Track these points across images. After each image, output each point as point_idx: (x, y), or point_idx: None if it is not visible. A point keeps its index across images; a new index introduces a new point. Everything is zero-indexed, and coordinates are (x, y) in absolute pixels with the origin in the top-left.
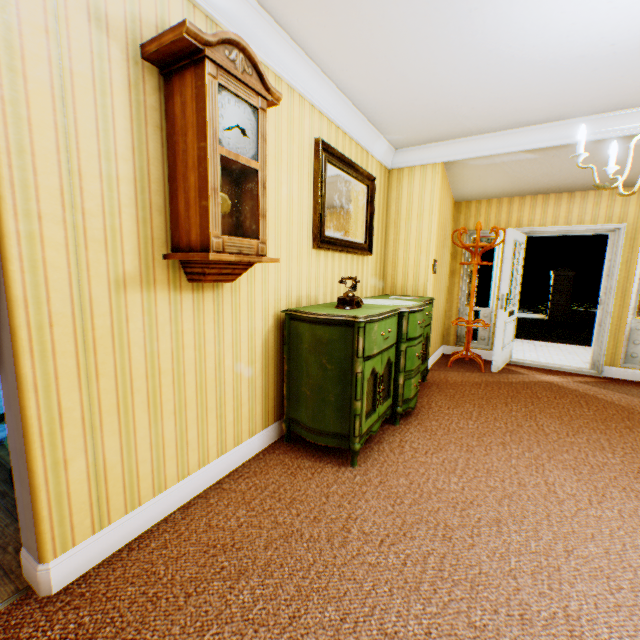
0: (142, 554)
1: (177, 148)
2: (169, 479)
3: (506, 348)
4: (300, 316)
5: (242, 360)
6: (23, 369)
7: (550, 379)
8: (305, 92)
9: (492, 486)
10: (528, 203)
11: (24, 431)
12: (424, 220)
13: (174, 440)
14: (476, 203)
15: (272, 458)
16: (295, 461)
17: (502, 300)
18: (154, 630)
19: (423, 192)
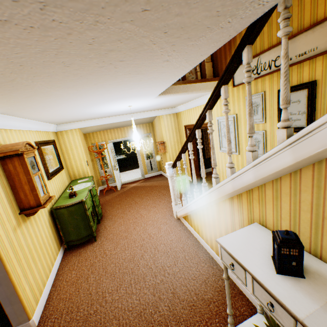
0: (54, 300)
1: (14, 179)
2: (45, 281)
3: (120, 180)
4: (60, 207)
5: (46, 232)
6: (8, 268)
7: (134, 185)
8: (28, 129)
9: (131, 222)
10: (109, 132)
11: (13, 285)
12: (79, 149)
13: (42, 268)
14: (92, 133)
15: (68, 257)
16: (77, 252)
17: (114, 167)
18: (77, 299)
19: (75, 139)
